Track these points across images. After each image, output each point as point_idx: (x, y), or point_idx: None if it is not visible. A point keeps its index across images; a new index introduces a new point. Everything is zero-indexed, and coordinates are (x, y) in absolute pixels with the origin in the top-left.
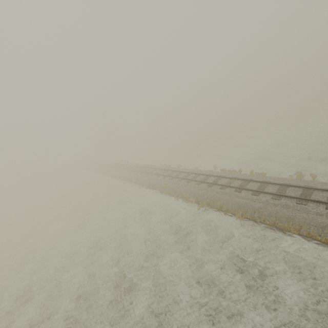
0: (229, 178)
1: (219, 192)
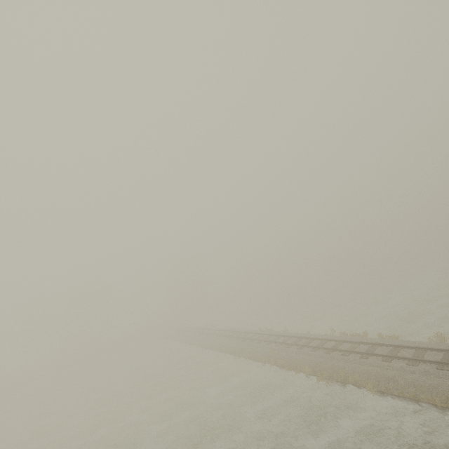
0: (351, 342)
1: (341, 360)
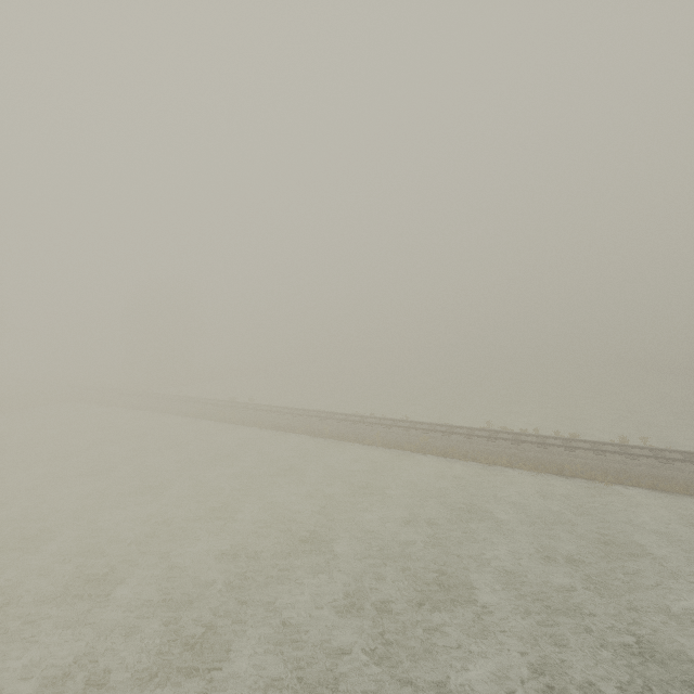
0: (535, 436)
1: (542, 452)
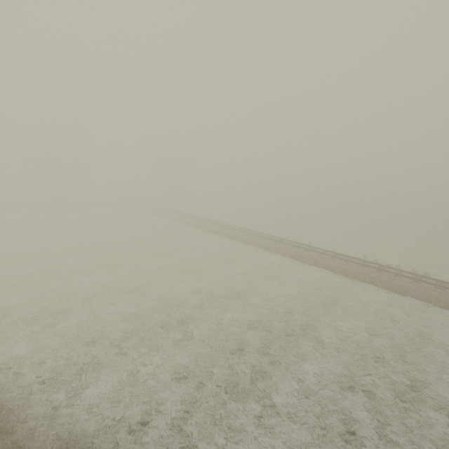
0: (395, 269)
1: (396, 279)
